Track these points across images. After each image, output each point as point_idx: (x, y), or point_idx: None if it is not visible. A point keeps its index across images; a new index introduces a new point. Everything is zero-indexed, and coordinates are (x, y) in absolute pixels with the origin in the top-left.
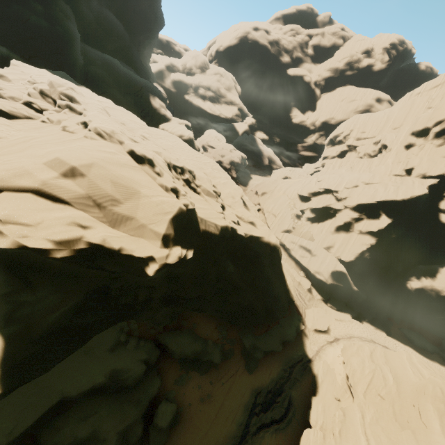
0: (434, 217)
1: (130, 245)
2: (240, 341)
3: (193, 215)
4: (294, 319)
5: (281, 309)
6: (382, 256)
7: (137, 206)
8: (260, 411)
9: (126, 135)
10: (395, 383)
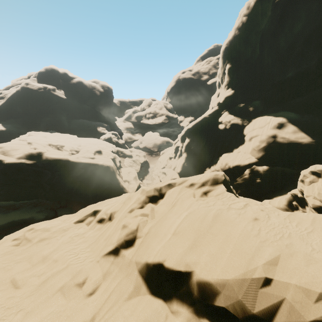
0: (217, 128)
1: (4, 157)
2: None
3: (41, 153)
4: None
5: (107, 193)
6: (193, 162)
7: (15, 151)
8: None
9: (35, 139)
10: None
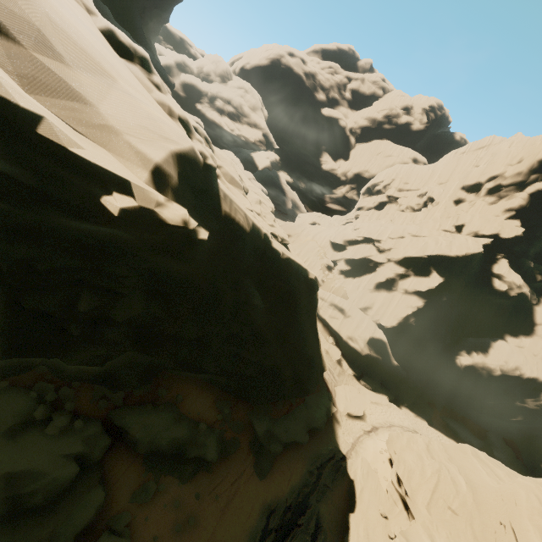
0: (487, 281)
1: (67, 132)
2: (250, 425)
3: (213, 180)
4: (323, 397)
5: (314, 378)
6: (429, 324)
7: (103, 94)
8: (273, 541)
9: None
10: (469, 489)
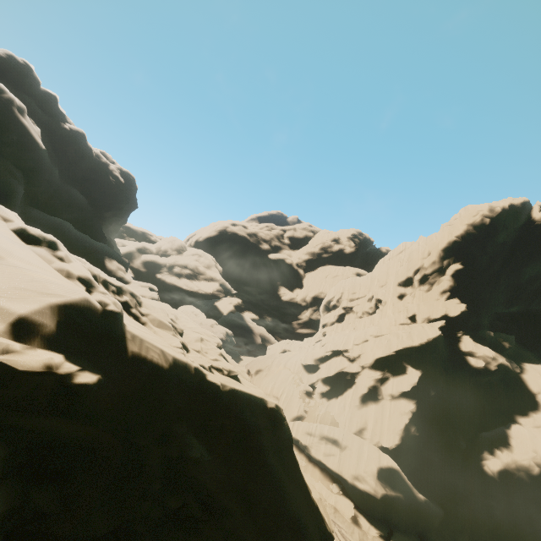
0: (463, 362)
1: None
2: None
3: (117, 324)
4: None
5: None
6: (433, 428)
7: None
8: None
9: None
10: None
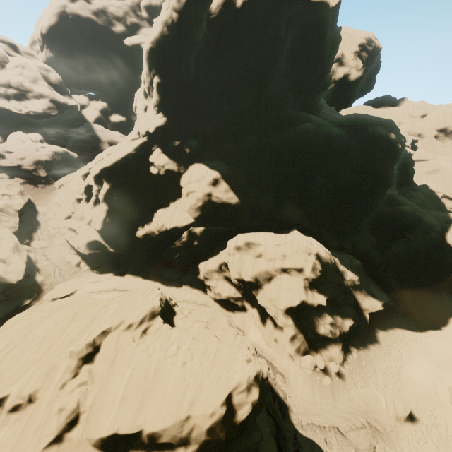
0: (148, 171)
1: None
2: None
3: None
4: (20, 298)
5: None
6: (120, 217)
7: None
8: None
9: None
10: None
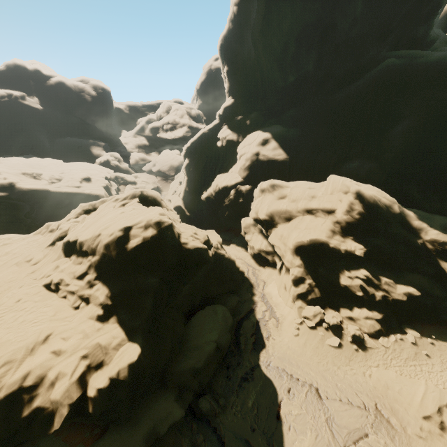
0: (216, 145)
1: None
2: None
3: (13, 184)
4: None
5: None
6: (194, 186)
7: None
8: None
9: (4, 167)
10: None
